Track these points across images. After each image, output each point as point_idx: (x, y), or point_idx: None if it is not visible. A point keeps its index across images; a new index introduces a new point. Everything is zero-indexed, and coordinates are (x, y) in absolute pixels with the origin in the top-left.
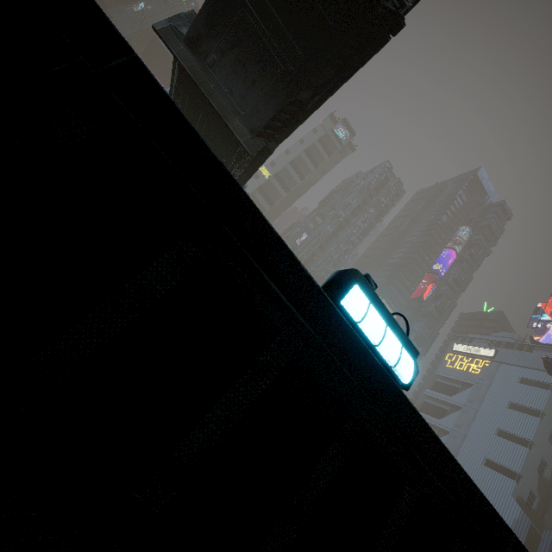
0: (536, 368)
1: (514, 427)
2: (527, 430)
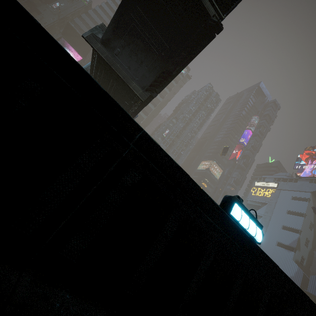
0: (299, 191)
1: (291, 223)
2: (297, 224)
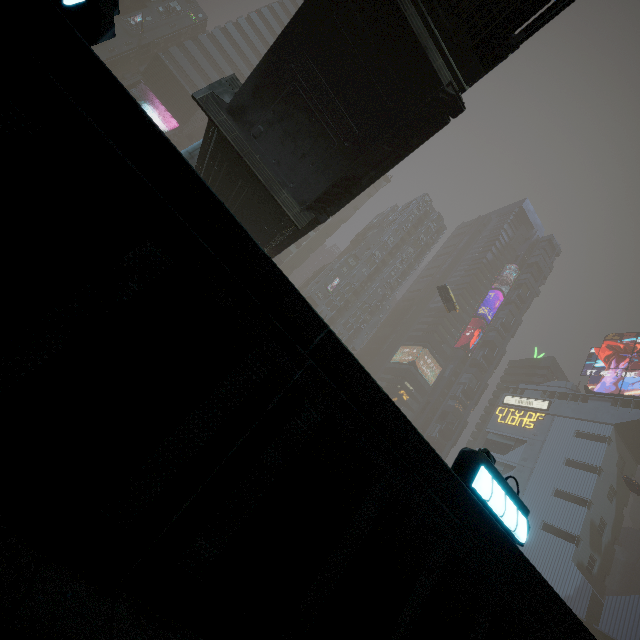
0: (591, 420)
1: (571, 486)
2: (585, 489)
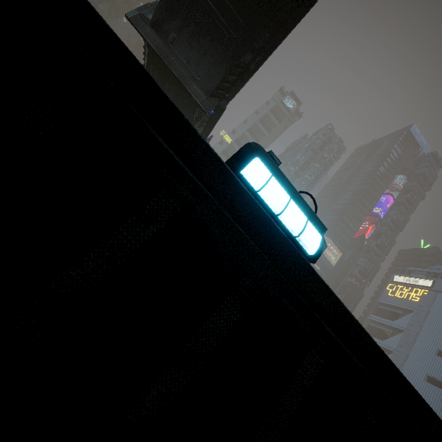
0: None
1: None
2: None
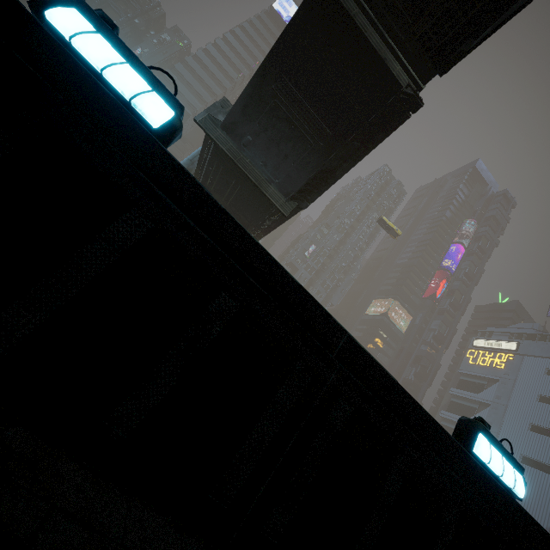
0: None
1: (547, 421)
2: None
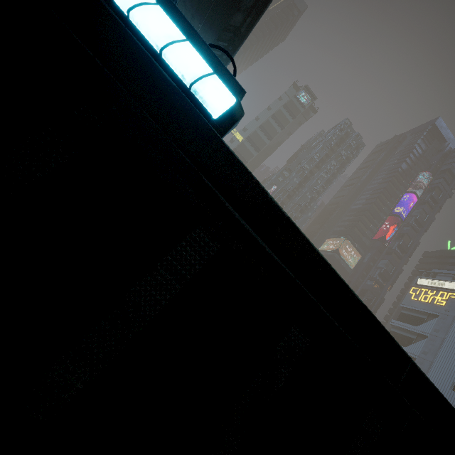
0: None
1: None
2: None
